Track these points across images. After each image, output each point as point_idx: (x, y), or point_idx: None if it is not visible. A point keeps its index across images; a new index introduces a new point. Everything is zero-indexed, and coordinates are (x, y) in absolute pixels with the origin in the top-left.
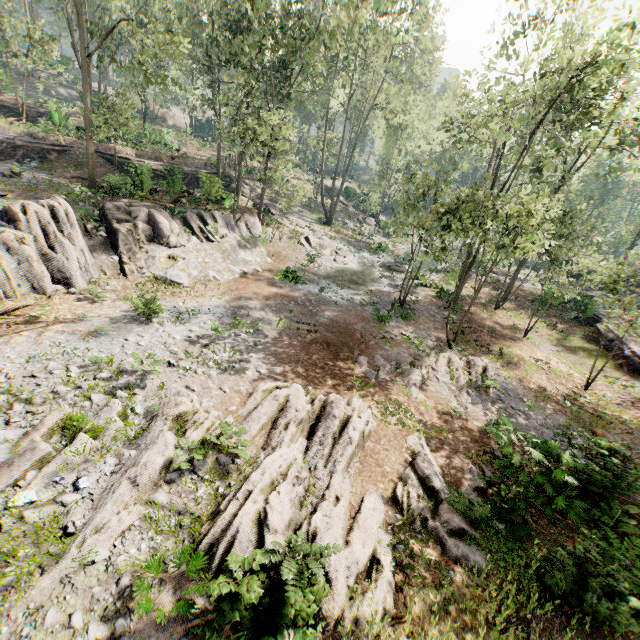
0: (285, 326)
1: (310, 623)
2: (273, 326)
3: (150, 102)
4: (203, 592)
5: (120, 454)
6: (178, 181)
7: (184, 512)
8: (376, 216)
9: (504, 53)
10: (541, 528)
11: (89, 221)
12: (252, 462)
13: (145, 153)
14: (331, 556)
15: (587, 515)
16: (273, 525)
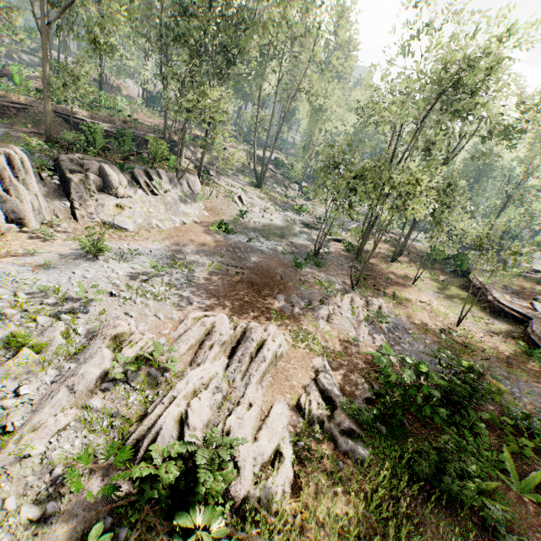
0: (216, 268)
1: (220, 503)
2: (206, 267)
3: (107, 73)
4: (126, 475)
5: (61, 367)
6: (128, 141)
7: (116, 415)
8: (299, 183)
9: (403, 53)
10: (415, 430)
11: (44, 170)
12: (179, 375)
13: (100, 116)
14: (241, 449)
15: (450, 419)
16: (192, 424)
